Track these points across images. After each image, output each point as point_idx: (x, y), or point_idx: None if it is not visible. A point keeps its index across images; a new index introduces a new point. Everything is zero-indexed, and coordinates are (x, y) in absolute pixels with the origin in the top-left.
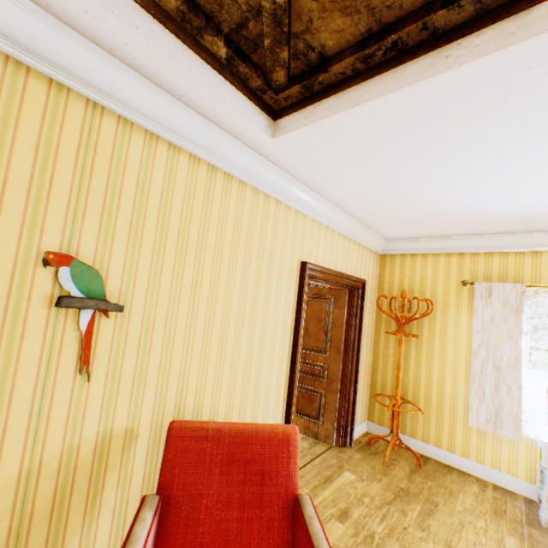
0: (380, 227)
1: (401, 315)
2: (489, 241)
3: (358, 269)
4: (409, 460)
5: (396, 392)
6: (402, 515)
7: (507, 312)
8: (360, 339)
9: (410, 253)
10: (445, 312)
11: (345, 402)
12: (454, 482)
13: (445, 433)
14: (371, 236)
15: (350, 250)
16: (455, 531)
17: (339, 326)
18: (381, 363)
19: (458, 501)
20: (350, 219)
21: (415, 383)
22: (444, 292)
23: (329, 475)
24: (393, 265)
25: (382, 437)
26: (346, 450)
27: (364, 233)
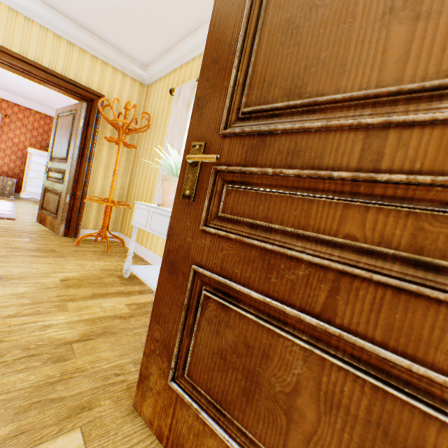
0: (107, 36)
1: (122, 125)
2: (192, 45)
3: (95, 83)
4: (110, 250)
5: (110, 193)
6: (8, 251)
7: (183, 109)
8: (93, 149)
9: (158, 77)
10: (165, 127)
11: (73, 200)
12: (117, 260)
13: (146, 233)
14: (114, 54)
15: (75, 56)
16: (32, 263)
17: (75, 135)
18: (132, 183)
19: (88, 261)
20: (53, 13)
21: (142, 194)
22: (168, 108)
23: (5, 236)
24: (151, 93)
25: (100, 234)
26: (64, 238)
27: (97, 44)
